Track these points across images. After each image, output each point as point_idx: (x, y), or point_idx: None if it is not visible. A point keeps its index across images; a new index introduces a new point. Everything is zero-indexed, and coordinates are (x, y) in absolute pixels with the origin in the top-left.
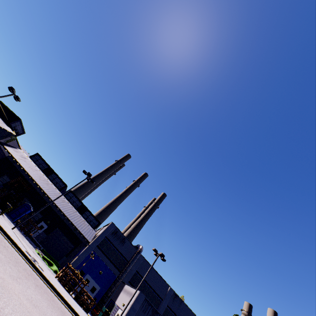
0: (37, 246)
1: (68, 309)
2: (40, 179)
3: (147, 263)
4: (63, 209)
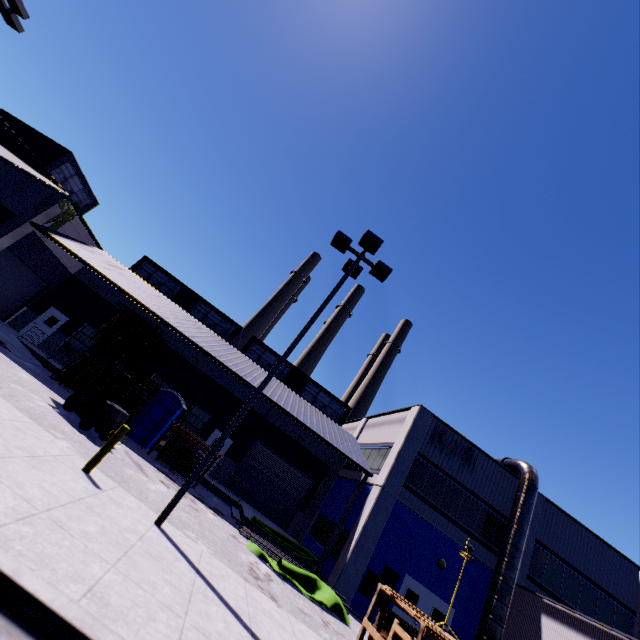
0: (227, 503)
1: None
2: (177, 318)
3: (556, 510)
4: (266, 389)
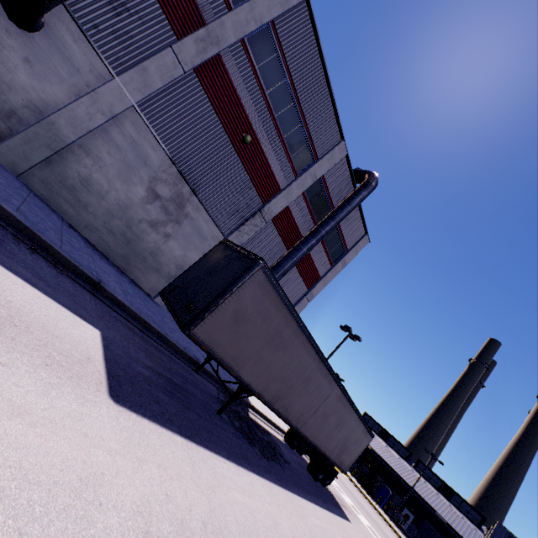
0: None
1: None
2: (383, 452)
3: None
4: (422, 493)
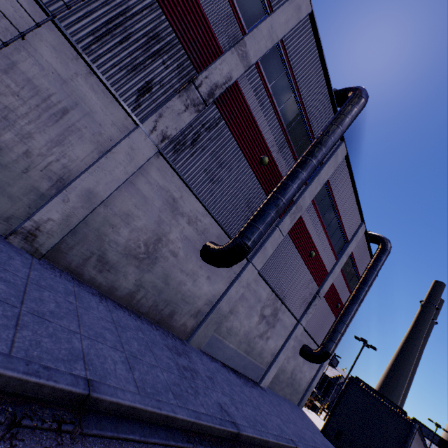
0: None
1: None
2: None
3: None
4: None
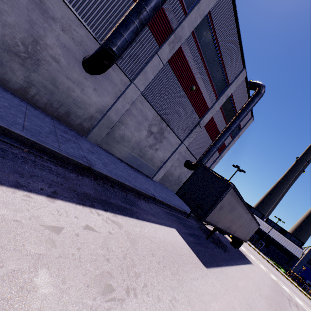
0: (265, 255)
1: (299, 290)
2: None
3: None
4: (270, 234)
